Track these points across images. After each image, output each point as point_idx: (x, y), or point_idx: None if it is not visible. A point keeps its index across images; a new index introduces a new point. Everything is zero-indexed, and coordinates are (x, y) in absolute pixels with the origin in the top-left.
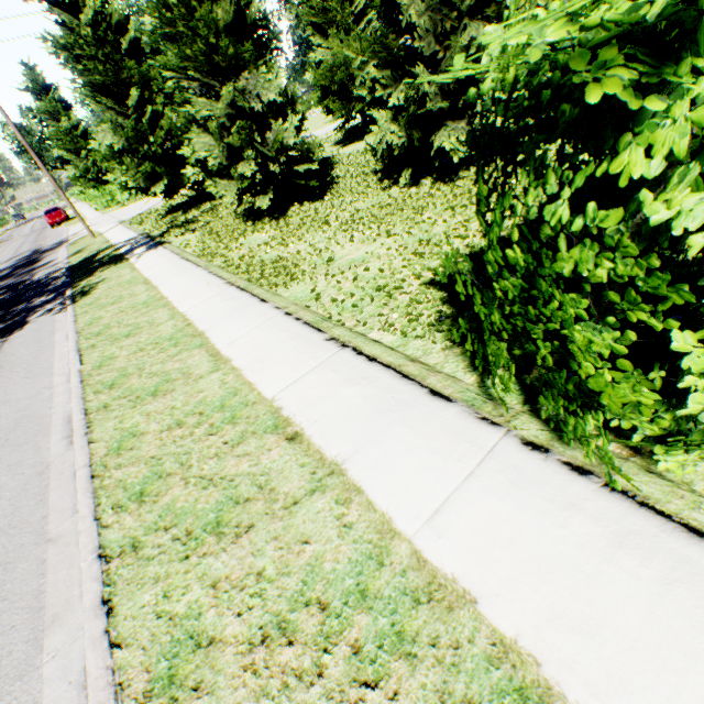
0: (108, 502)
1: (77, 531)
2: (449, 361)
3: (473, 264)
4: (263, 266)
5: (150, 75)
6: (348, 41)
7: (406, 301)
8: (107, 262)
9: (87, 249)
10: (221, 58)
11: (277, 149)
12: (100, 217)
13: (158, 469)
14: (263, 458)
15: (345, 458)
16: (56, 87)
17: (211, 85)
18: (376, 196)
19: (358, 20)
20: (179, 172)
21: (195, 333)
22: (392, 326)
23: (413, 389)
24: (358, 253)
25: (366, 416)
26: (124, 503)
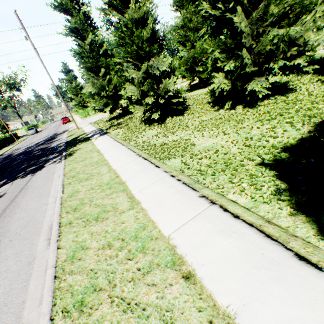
0: (60, 303)
1: (38, 322)
2: (298, 226)
3: (289, 154)
4: (155, 147)
5: (109, 63)
6: (195, 48)
7: (248, 175)
8: (82, 140)
9: (75, 134)
10: (143, 52)
11: (164, 91)
12: (82, 121)
13: (94, 281)
14: (166, 291)
15: (236, 311)
16: (73, 71)
17: (137, 64)
18: (212, 114)
19: (199, 39)
20: (117, 102)
21: (120, 182)
22: (242, 191)
23: (278, 250)
24: (207, 143)
25: (244, 268)
26: (70, 308)
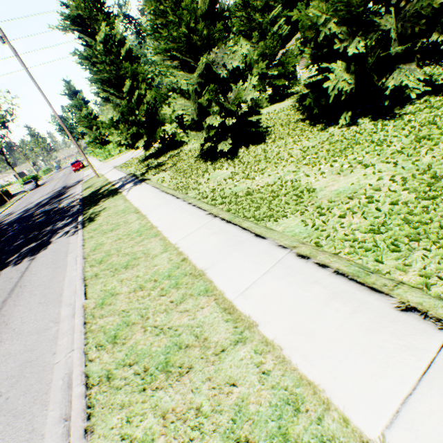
0: None
1: None
2: None
3: None
4: (238, 198)
5: (137, 71)
6: (264, 40)
7: None
8: (106, 194)
9: (94, 185)
10: (198, 38)
11: (236, 104)
12: (102, 164)
13: None
14: None
15: None
16: (81, 92)
17: (188, 61)
18: (317, 135)
19: (271, 26)
20: (153, 132)
21: (194, 272)
22: None
23: None
24: (338, 184)
25: None
26: None
